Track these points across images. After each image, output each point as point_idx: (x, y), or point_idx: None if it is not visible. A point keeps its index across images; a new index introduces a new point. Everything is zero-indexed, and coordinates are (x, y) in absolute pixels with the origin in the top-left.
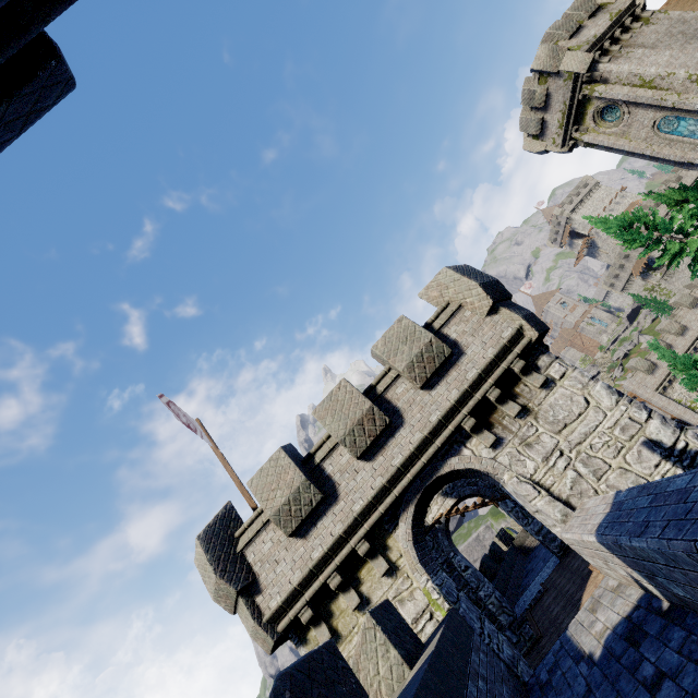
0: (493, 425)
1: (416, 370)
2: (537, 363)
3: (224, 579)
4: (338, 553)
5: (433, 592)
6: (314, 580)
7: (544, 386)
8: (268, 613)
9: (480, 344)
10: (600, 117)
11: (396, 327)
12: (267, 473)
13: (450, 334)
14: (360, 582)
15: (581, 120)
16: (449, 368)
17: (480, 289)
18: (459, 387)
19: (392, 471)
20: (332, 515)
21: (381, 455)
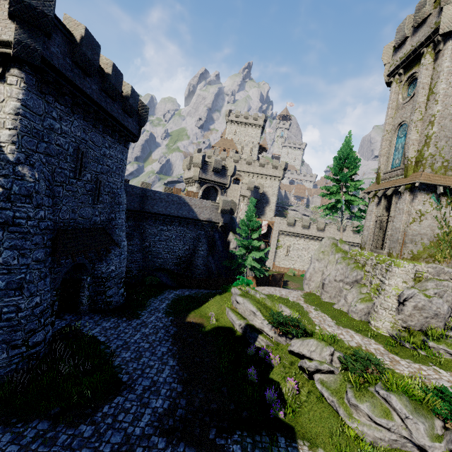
0: None
1: None
2: (11, 69)
3: None
4: None
5: None
6: None
7: (0, 79)
8: None
9: None
10: (411, 82)
11: None
12: None
13: None
14: None
15: (408, 71)
16: None
17: None
18: None
19: None
20: None
21: None
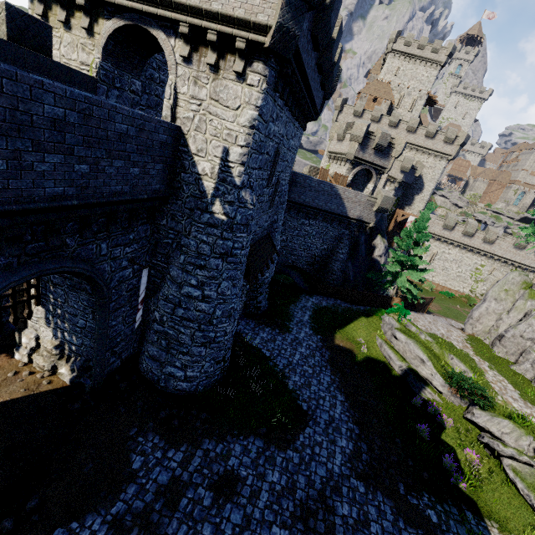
0: (197, 52)
1: None
2: (254, 62)
3: None
4: None
5: (95, 64)
6: None
7: (238, 76)
8: None
9: None
10: None
11: None
12: None
13: None
14: (73, 16)
15: None
16: None
17: None
18: (202, 2)
19: None
20: None
21: None
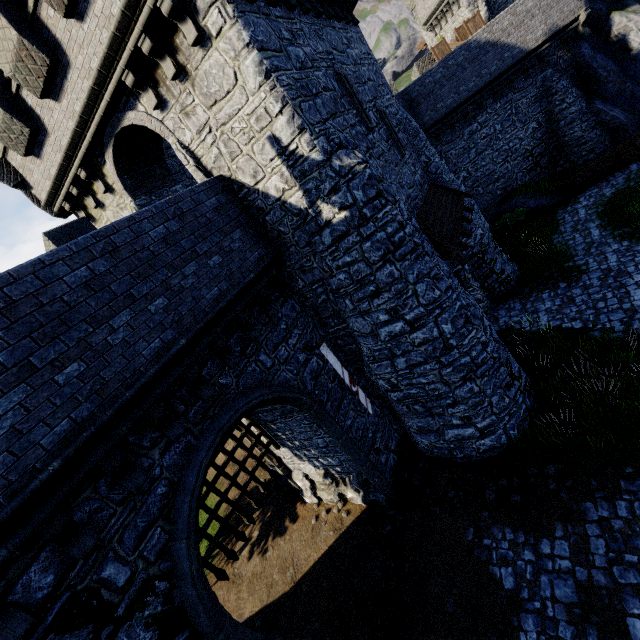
0: (159, 84)
1: None
2: (196, 2)
3: None
4: (69, 174)
5: (134, 210)
6: (62, 188)
7: (202, 44)
8: (42, 202)
9: None
10: None
11: None
12: None
13: None
14: (96, 193)
15: None
16: None
17: None
18: (108, 27)
19: (76, 118)
20: (50, 145)
21: (63, 98)
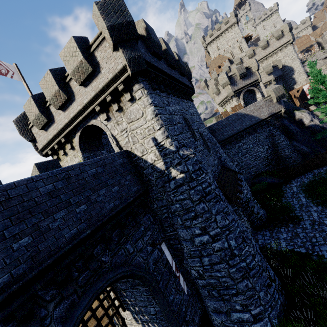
0: (109, 112)
1: (76, 76)
2: (133, 88)
3: (23, 136)
4: (56, 139)
5: (81, 158)
6: (51, 144)
7: (131, 101)
8: (39, 149)
9: (107, 69)
10: None
11: (68, 45)
12: (28, 105)
13: (97, 57)
14: (65, 149)
15: None
16: (94, 78)
17: (107, 31)
18: (95, 91)
19: (69, 119)
20: (53, 127)
21: (67, 111)
